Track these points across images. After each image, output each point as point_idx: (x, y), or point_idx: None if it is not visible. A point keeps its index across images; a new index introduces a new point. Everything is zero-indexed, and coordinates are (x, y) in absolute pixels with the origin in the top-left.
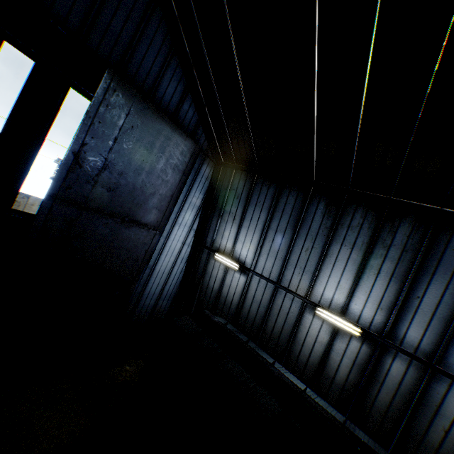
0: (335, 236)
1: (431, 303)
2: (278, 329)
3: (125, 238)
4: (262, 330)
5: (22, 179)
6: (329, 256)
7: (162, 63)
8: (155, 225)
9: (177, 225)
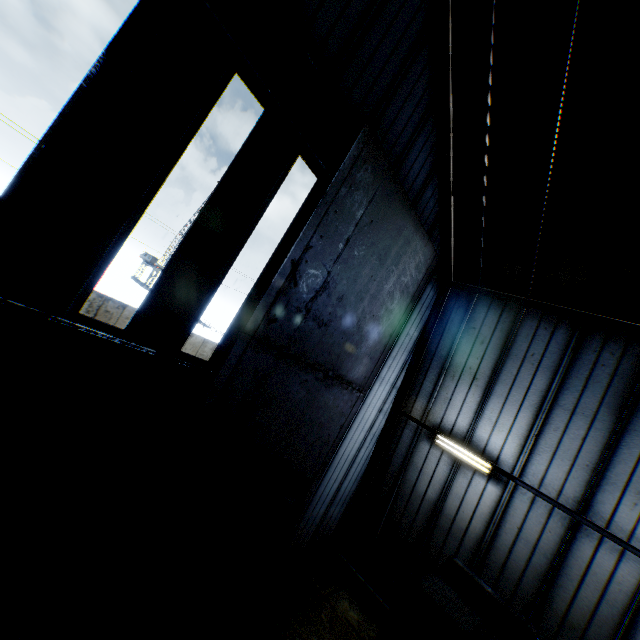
0: None
1: None
2: (582, 610)
3: (320, 406)
4: (541, 603)
5: (204, 301)
6: None
7: (416, 124)
8: (361, 384)
9: (379, 381)
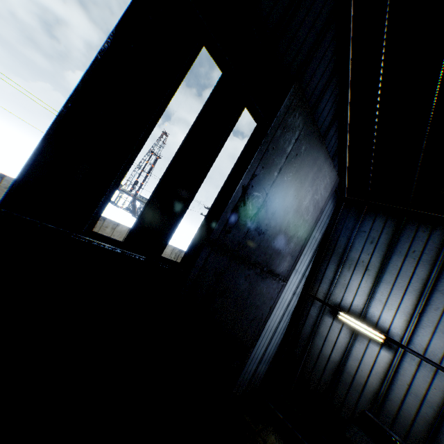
0: None
1: None
2: None
3: (257, 293)
4: None
5: (178, 218)
6: None
7: (325, 81)
8: (284, 275)
9: (294, 272)
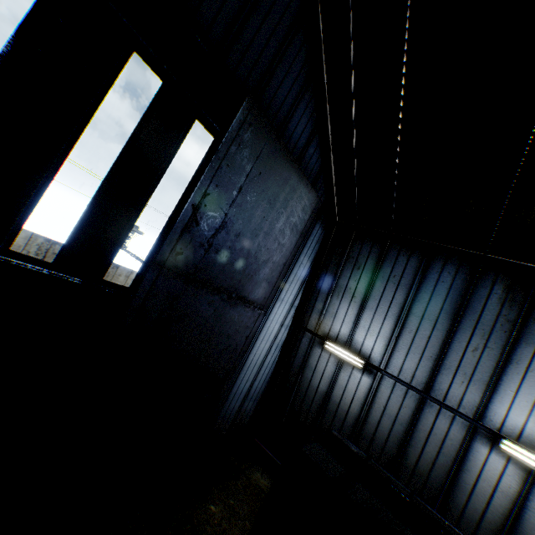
0: (523, 334)
1: None
2: (427, 461)
3: (227, 321)
4: (399, 460)
5: (121, 239)
6: (514, 362)
7: (296, 94)
8: (261, 303)
9: (279, 301)
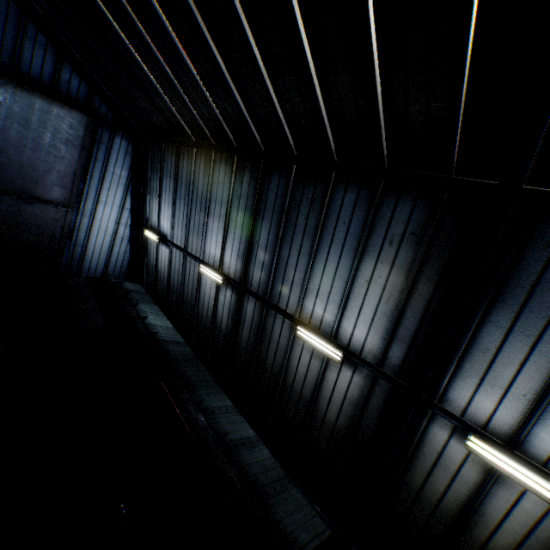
0: (211, 195)
1: (264, 245)
2: (190, 293)
3: (31, 214)
4: (182, 296)
5: None
6: (210, 216)
7: (15, 34)
8: (65, 203)
9: (102, 204)
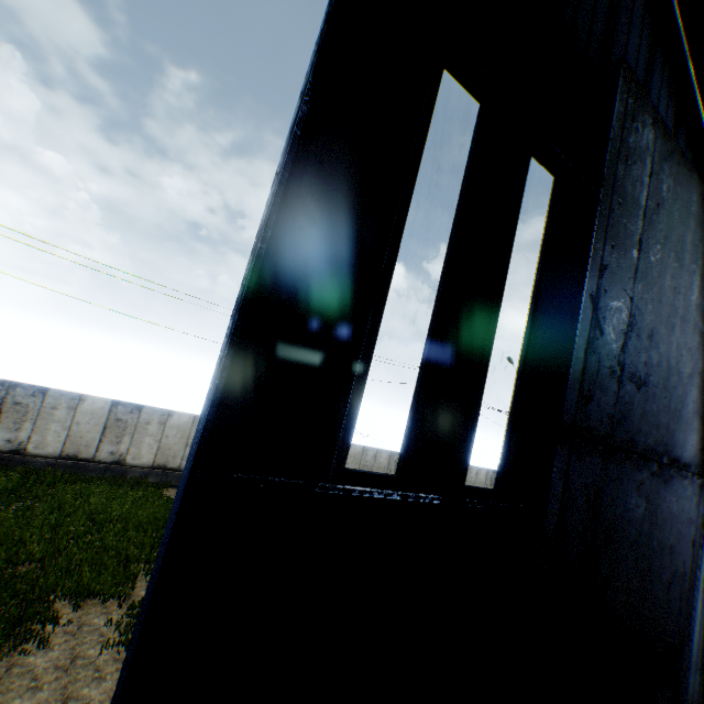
0: None
1: None
2: None
3: (663, 517)
4: None
5: (475, 399)
6: None
7: (644, 62)
8: (696, 462)
9: None
